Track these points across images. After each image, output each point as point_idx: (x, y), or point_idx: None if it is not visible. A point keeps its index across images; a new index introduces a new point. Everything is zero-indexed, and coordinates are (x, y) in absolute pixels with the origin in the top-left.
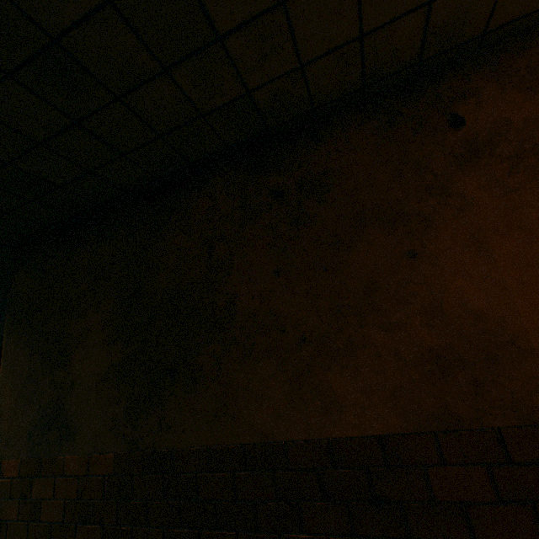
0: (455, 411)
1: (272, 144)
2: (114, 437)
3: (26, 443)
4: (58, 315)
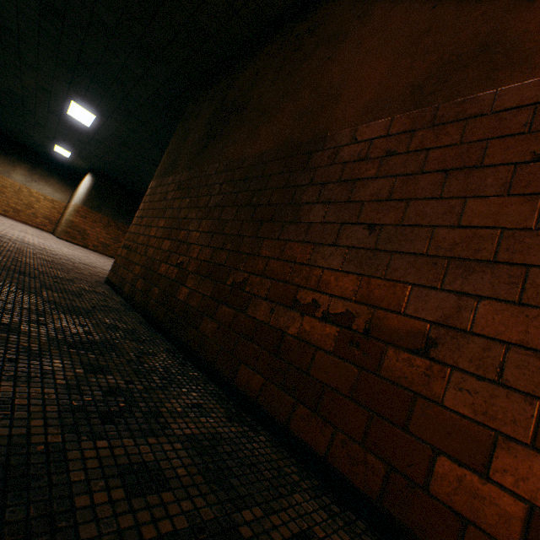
0: (293, 136)
1: (312, 5)
2: (186, 167)
3: (162, 174)
4: (193, 119)
